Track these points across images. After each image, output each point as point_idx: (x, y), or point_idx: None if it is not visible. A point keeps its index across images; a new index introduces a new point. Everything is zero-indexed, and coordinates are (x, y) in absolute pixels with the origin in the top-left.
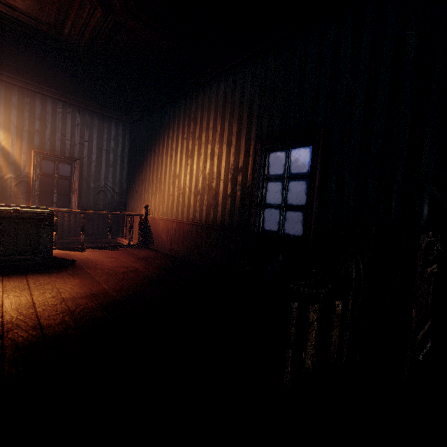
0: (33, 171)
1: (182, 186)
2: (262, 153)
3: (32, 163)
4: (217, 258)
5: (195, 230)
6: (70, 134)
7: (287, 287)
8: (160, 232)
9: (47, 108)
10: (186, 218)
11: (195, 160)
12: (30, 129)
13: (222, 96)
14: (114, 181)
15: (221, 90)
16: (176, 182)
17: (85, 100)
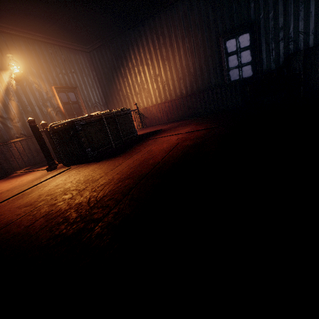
0: (60, 102)
1: (165, 80)
2: (222, 42)
3: (57, 96)
4: (206, 107)
5: (186, 99)
6: (64, 69)
7: (292, 73)
8: (155, 114)
9: (44, 51)
10: (175, 97)
11: (172, 61)
12: (43, 71)
13: (183, 14)
14: (97, 98)
15: (181, 11)
16: (158, 79)
17: (61, 40)
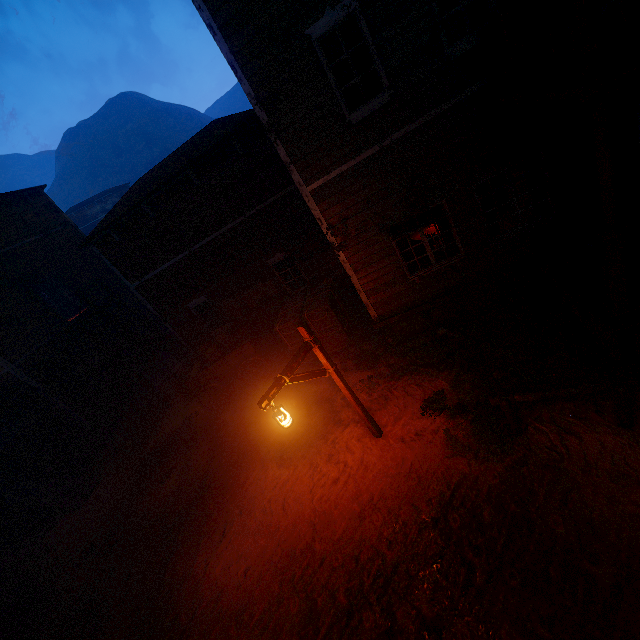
0: None
1: None
2: None
3: None
4: None
5: None
6: None
7: None
8: None
9: None
10: None
11: None
12: None
13: None
14: None
15: None
16: None
17: None
